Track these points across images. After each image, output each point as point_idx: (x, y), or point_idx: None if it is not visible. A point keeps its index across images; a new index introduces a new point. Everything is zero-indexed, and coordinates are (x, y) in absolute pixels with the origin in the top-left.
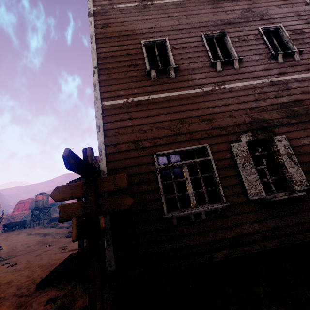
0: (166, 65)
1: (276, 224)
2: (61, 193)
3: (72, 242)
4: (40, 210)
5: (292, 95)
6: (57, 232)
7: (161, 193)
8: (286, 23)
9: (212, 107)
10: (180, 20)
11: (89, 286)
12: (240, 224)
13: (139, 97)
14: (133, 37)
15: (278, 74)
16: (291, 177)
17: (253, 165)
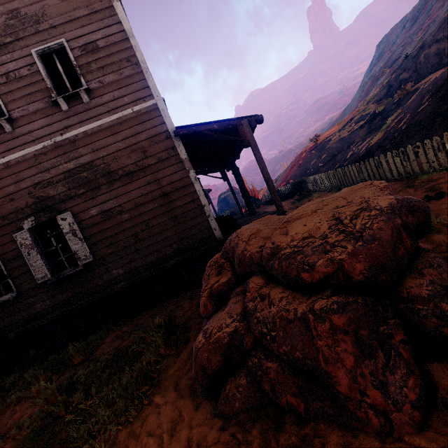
0: None
1: (65, 297)
2: None
3: None
4: None
5: (81, 156)
6: None
7: None
8: (73, 32)
9: None
10: None
11: None
12: (34, 305)
13: None
14: None
15: (64, 129)
16: (75, 254)
17: (37, 252)
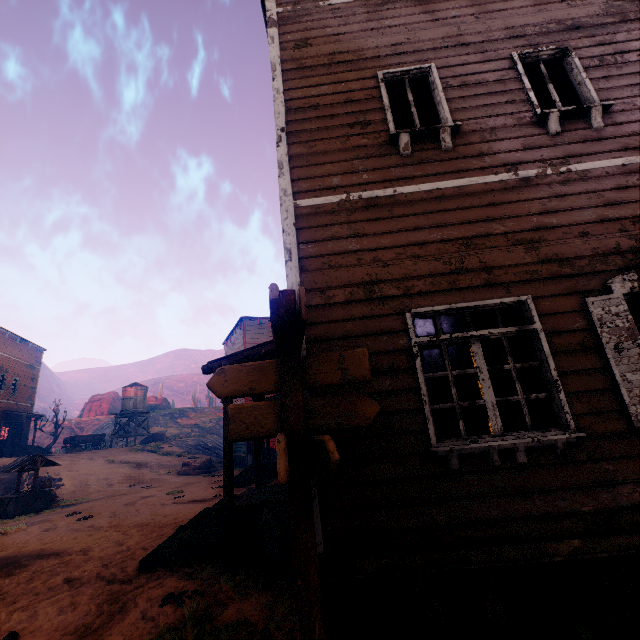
0: (430, 123)
1: None
2: (229, 380)
3: (193, 486)
4: (130, 417)
5: None
6: (161, 462)
7: (423, 399)
8: None
9: (538, 214)
10: (463, 24)
11: (298, 585)
12: (611, 483)
13: (372, 190)
14: (359, 64)
15: None
16: None
17: None
